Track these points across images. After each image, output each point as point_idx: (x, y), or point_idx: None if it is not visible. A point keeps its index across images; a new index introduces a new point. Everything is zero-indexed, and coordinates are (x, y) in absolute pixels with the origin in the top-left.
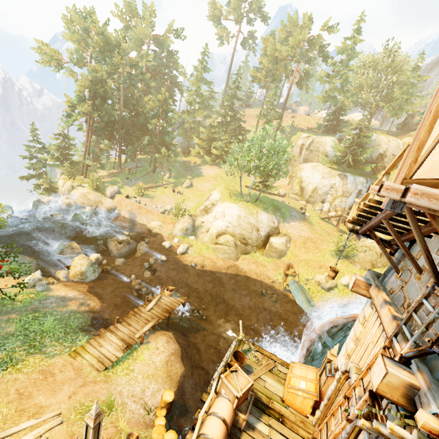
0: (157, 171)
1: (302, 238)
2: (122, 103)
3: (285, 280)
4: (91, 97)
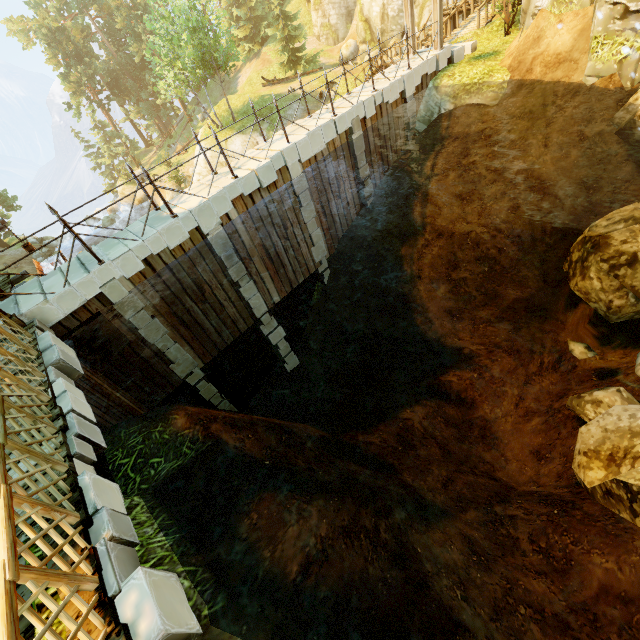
0: (194, 116)
1: None
2: (105, 40)
3: None
4: (69, 65)
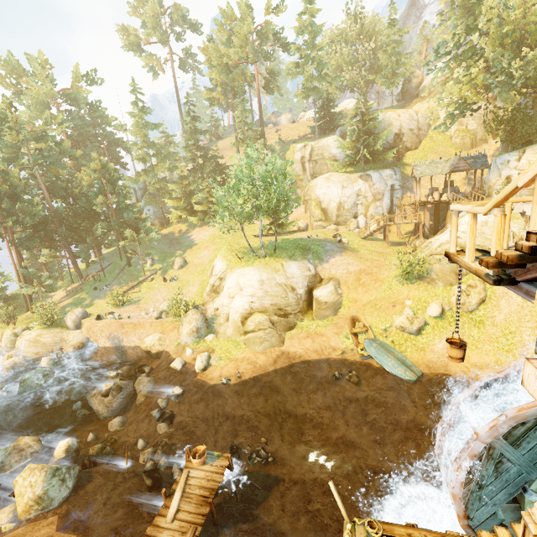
0: (133, 262)
1: (353, 274)
2: (46, 192)
3: (357, 343)
4: None
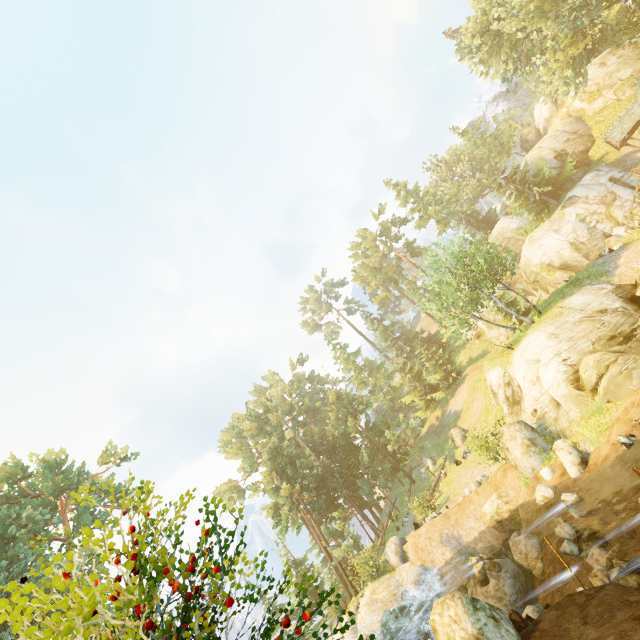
0: (415, 477)
1: None
2: (311, 453)
3: None
4: (282, 477)
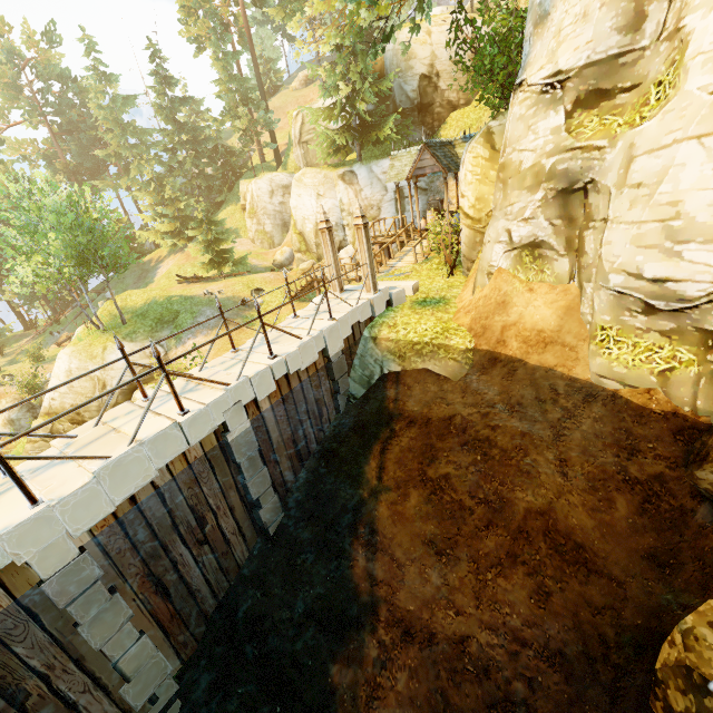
0: (96, 302)
1: None
2: None
3: None
4: None
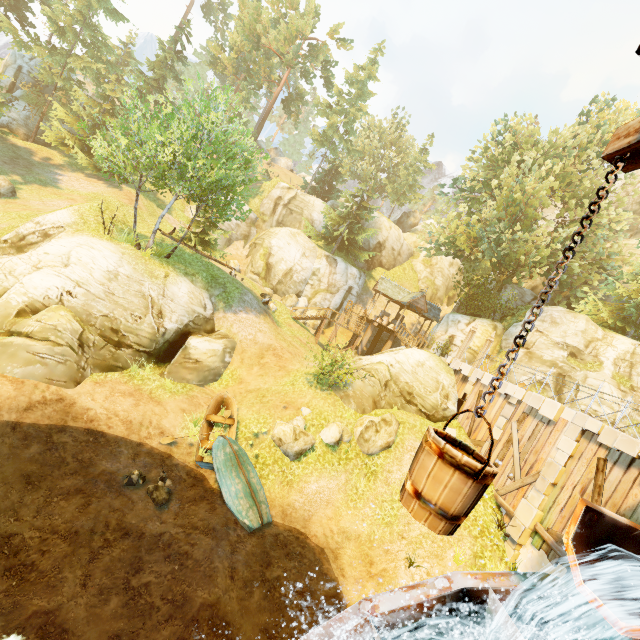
0: None
1: (258, 346)
2: None
3: (206, 438)
4: None
